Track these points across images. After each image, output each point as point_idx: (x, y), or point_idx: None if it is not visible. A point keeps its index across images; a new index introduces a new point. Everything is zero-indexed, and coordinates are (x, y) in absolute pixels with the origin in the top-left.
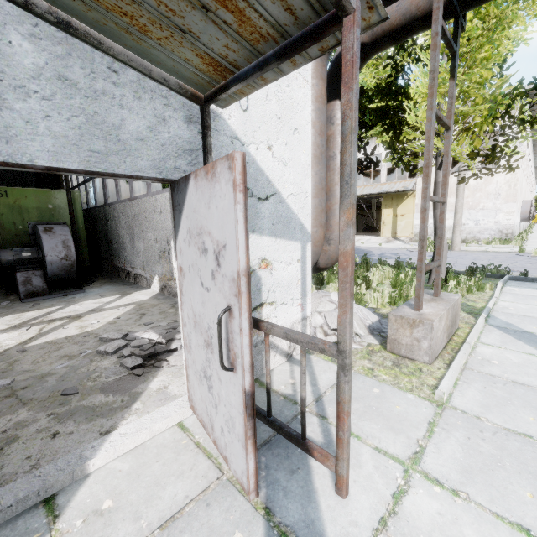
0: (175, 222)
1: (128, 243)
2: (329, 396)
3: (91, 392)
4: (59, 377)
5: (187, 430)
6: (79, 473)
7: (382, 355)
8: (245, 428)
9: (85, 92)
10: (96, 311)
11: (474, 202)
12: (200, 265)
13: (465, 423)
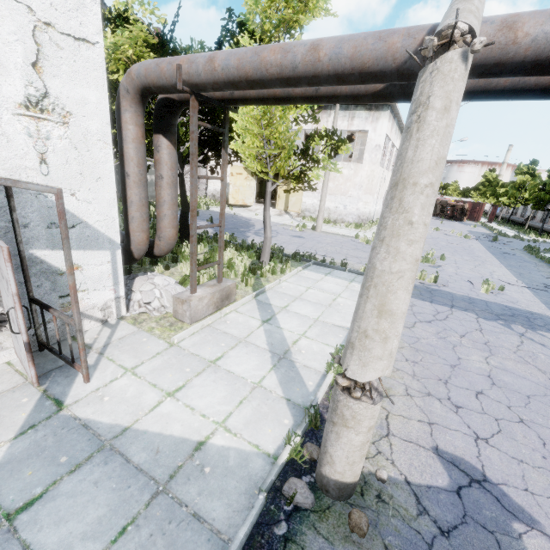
0: None
1: None
2: (114, 343)
3: None
4: None
5: (12, 365)
6: None
7: (168, 319)
8: (27, 357)
9: None
10: None
11: (345, 190)
12: (3, 282)
13: (175, 352)
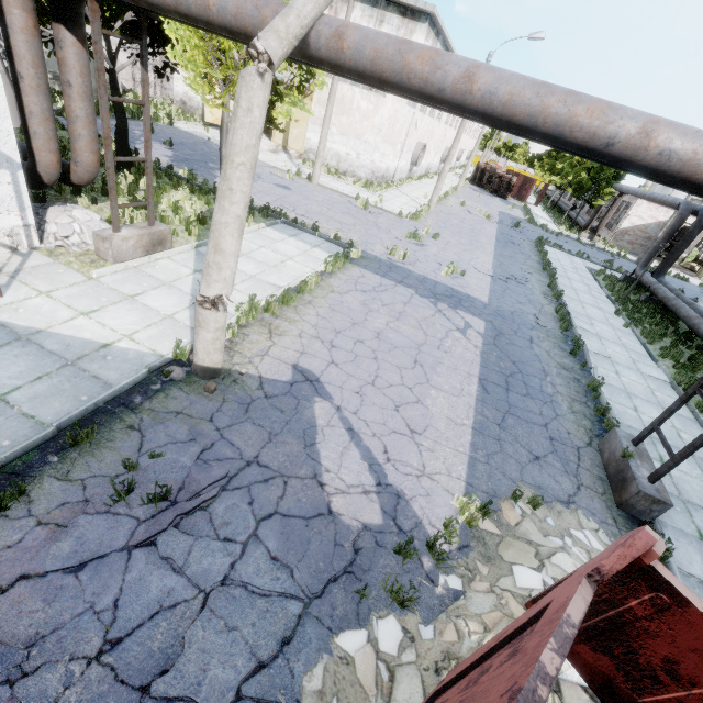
0: None
1: None
2: (27, 270)
3: None
4: None
5: None
6: None
7: (90, 257)
8: None
9: None
10: None
11: (361, 131)
12: None
13: (94, 285)
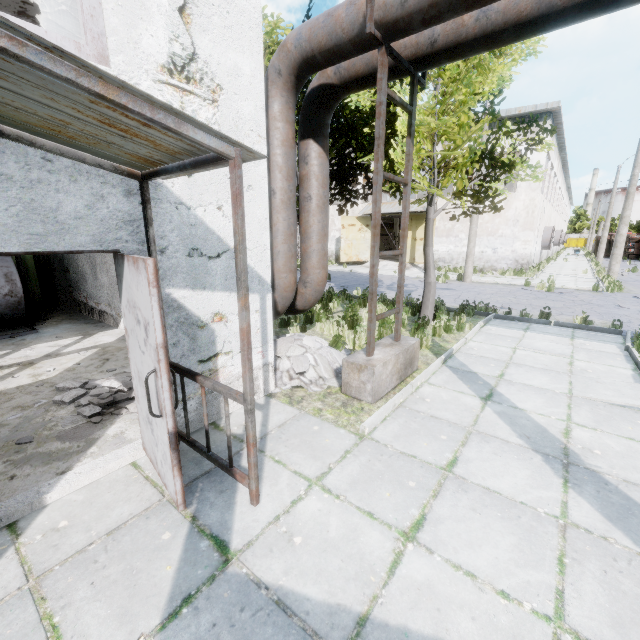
0: (119, 289)
1: (90, 275)
2: (273, 434)
3: (47, 440)
4: (13, 428)
5: (139, 468)
6: (37, 504)
7: (336, 397)
8: (171, 458)
9: (21, 183)
10: (52, 357)
11: (493, 228)
12: (137, 332)
13: (373, 450)
